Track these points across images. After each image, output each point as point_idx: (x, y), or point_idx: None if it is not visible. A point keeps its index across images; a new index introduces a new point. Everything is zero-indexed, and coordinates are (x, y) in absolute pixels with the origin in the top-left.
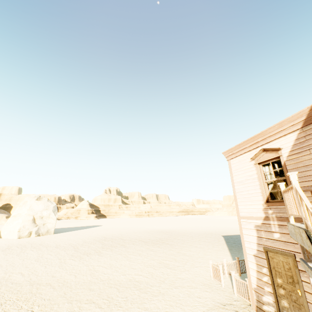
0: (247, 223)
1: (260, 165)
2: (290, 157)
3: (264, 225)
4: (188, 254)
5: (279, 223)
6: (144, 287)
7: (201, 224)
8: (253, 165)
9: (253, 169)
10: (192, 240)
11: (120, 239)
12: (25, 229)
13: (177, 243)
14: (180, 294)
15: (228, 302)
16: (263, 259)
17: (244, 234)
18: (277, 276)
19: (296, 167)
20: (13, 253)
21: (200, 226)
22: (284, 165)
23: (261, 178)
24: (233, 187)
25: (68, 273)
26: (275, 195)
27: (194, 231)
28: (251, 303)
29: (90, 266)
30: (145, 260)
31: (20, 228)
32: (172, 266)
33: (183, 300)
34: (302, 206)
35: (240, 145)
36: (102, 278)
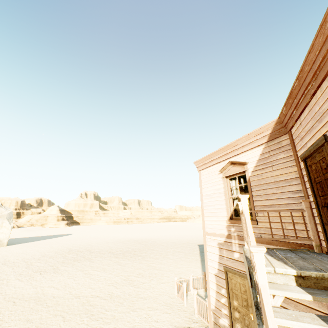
0: (212, 240)
1: (227, 179)
2: (255, 173)
3: (226, 244)
4: (158, 267)
5: (239, 242)
6: (97, 312)
7: (180, 232)
8: (221, 179)
9: (221, 182)
10: (167, 250)
11: (88, 251)
12: None
13: (149, 255)
14: (136, 319)
15: (186, 325)
16: (222, 279)
17: (208, 251)
18: (233, 298)
19: (259, 184)
20: None
21: (178, 234)
22: (248, 180)
23: (227, 193)
24: (201, 201)
25: (5, 299)
26: (239, 211)
27: (171, 240)
28: (209, 325)
29: (39, 288)
30: (108, 277)
31: None
32: (137, 283)
33: (138, 326)
34: (249, 237)
35: (210, 155)
36: (48, 303)
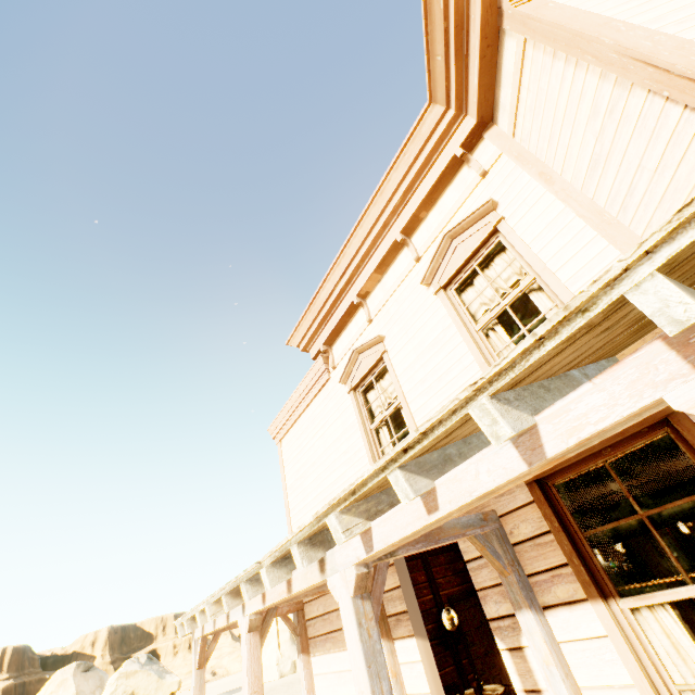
0: None
1: None
2: None
3: None
4: None
5: None
6: None
7: None
8: None
9: None
10: None
11: None
12: (284, 658)
13: None
14: None
15: None
16: None
17: None
18: None
19: None
20: (279, 692)
21: None
22: None
23: None
24: None
25: None
26: None
27: None
28: None
29: None
30: None
31: (277, 658)
32: None
33: None
34: None
35: None
36: None
